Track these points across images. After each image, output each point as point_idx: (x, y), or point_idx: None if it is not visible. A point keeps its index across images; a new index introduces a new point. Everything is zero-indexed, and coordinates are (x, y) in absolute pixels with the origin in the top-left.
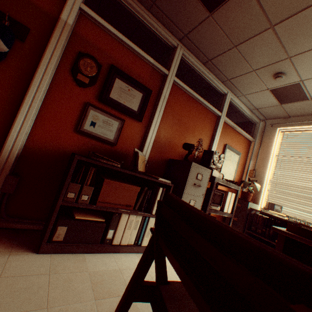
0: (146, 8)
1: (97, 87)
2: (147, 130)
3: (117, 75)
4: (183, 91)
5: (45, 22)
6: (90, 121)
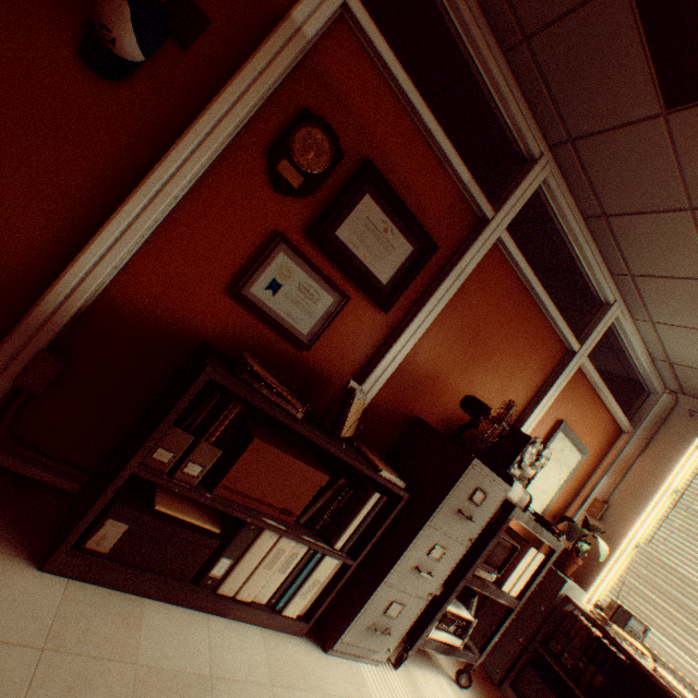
0: (502, 46)
1: (314, 202)
2: (392, 336)
3: (370, 188)
4: (510, 268)
5: (251, 15)
6: (270, 277)
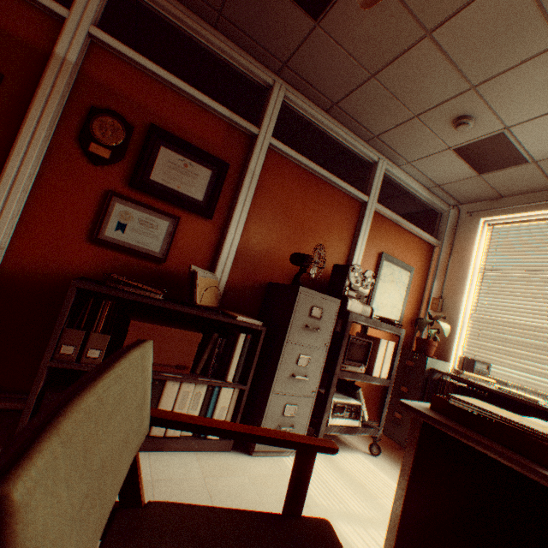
0: (211, 24)
1: (127, 164)
2: (224, 234)
3: (162, 142)
4: (291, 162)
5: (30, 62)
6: (116, 221)
